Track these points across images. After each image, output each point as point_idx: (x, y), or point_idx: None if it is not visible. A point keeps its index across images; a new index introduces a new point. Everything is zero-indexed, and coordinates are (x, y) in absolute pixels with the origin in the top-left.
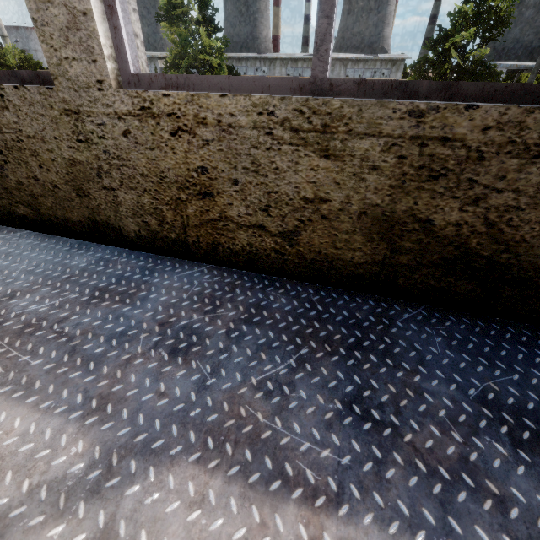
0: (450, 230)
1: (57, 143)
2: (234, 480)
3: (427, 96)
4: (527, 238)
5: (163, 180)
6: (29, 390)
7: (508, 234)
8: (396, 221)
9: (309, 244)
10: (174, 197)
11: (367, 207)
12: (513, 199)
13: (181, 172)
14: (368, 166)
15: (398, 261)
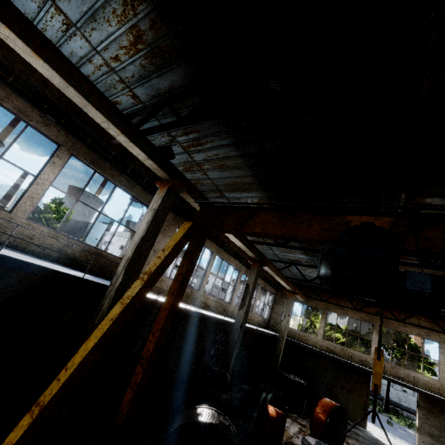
0: (69, 253)
1: (0, 220)
2: (53, 264)
3: (69, 237)
4: (77, 256)
5: (23, 234)
6: (20, 254)
7: (75, 255)
8: (63, 250)
9: (47, 251)
10: (23, 237)
11: (59, 247)
12: (76, 250)
13: (29, 234)
14: (61, 242)
15: (61, 257)
